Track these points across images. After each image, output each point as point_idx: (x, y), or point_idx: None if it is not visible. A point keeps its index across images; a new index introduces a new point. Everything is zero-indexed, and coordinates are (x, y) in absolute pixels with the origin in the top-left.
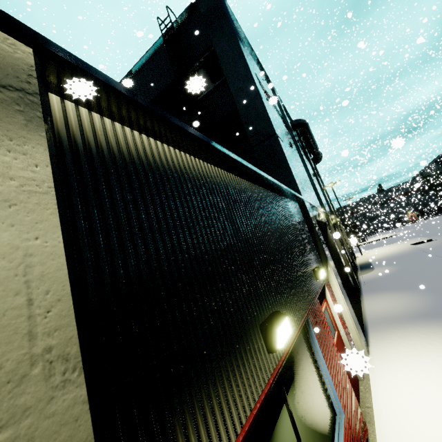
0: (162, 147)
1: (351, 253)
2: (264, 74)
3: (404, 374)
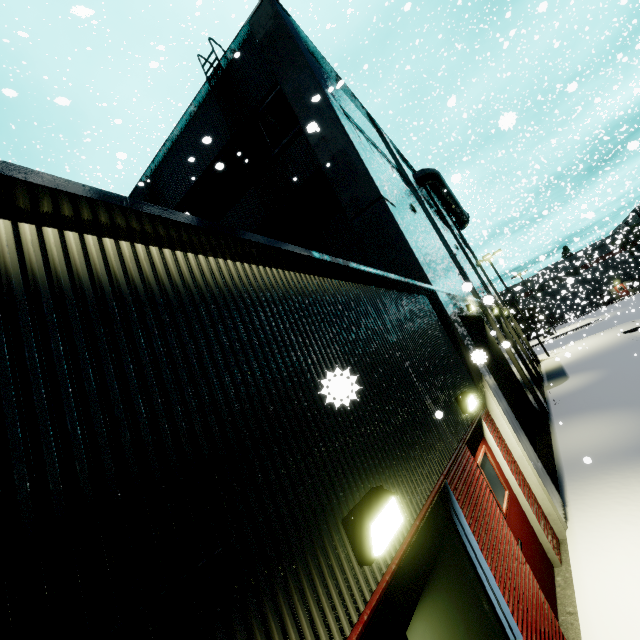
0: (147, 252)
1: (532, 356)
2: (364, 111)
3: (625, 553)
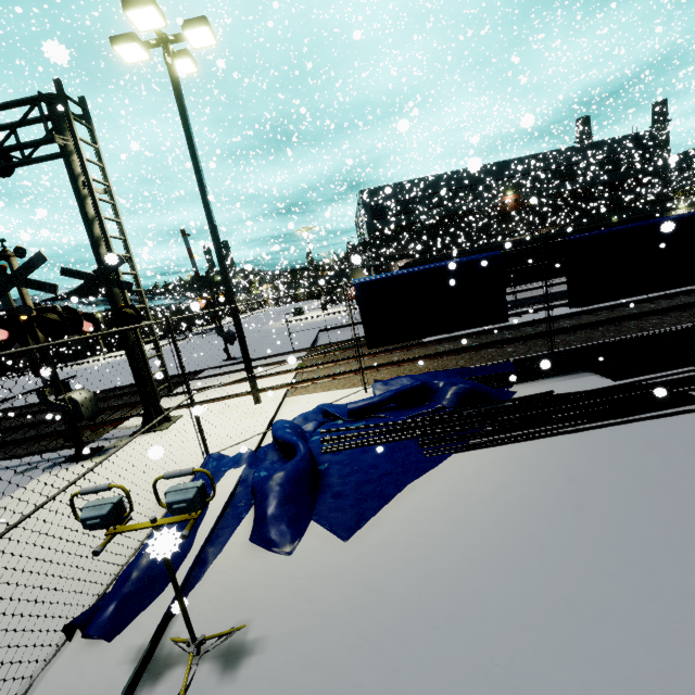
0: None
1: None
2: None
3: None
